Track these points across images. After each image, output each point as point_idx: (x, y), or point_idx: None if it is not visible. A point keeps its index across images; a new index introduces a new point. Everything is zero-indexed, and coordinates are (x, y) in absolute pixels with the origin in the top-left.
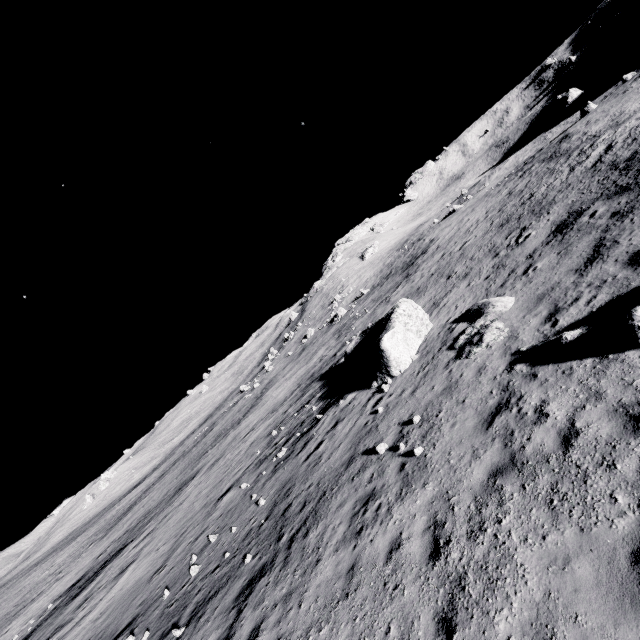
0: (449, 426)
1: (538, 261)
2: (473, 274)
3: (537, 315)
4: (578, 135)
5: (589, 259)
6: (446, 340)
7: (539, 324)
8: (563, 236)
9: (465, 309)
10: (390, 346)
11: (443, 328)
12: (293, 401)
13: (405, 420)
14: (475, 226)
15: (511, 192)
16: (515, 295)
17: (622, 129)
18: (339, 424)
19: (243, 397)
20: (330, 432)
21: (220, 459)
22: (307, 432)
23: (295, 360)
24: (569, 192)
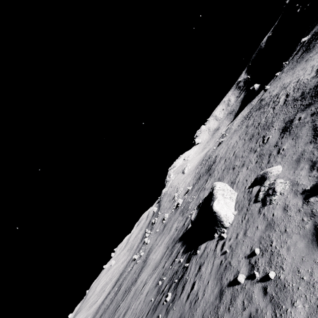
0: (285, 250)
1: (282, 146)
2: (247, 163)
3: (302, 169)
4: (267, 97)
5: (314, 135)
6: (250, 198)
7: (308, 173)
8: (289, 132)
9: (252, 179)
10: (219, 208)
11: (244, 192)
12: (166, 258)
13: (248, 253)
14: (236, 143)
15: (247, 126)
16: (280, 164)
17: (289, 88)
18: (202, 267)
19: (135, 263)
20: (198, 274)
21: (128, 310)
22: (182, 277)
23: (161, 233)
24: (278, 116)
